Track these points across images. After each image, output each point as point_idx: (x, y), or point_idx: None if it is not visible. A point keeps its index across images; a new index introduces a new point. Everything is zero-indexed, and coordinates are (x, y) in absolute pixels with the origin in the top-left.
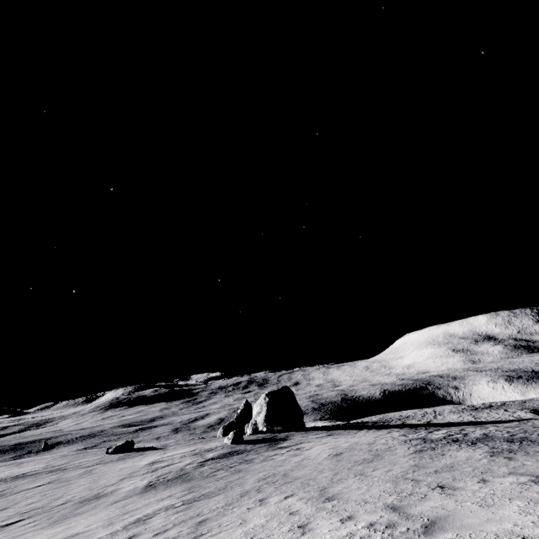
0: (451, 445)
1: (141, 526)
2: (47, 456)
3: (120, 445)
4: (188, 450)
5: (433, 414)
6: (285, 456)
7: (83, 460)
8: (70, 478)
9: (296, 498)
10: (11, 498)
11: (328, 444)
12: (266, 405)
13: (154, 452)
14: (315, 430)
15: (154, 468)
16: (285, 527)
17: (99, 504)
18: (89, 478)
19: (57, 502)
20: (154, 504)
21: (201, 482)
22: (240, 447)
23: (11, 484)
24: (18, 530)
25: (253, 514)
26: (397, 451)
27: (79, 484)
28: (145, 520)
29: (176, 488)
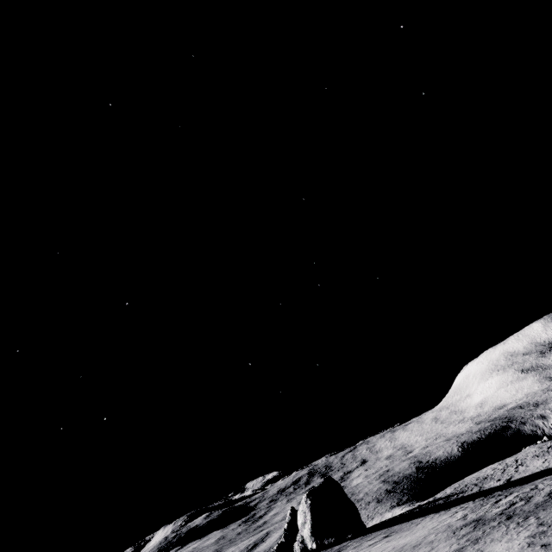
0: (499, 527)
1: None
2: None
3: None
4: None
5: (514, 466)
6: None
7: None
8: None
9: None
10: None
11: None
12: (309, 510)
13: None
14: (374, 531)
15: None
16: None
17: None
18: None
19: None
20: None
21: None
22: None
23: None
24: None
25: None
26: None
27: None
28: None
29: None
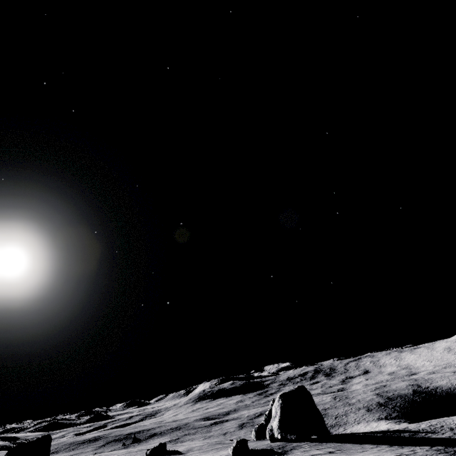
0: None
1: None
2: (120, 451)
3: (155, 447)
4: None
5: None
6: None
7: None
8: None
9: None
10: None
11: None
12: (279, 408)
13: None
14: (330, 441)
15: None
16: None
17: None
18: None
19: None
20: None
21: None
22: None
23: None
24: None
25: None
26: None
27: None
28: None
29: None
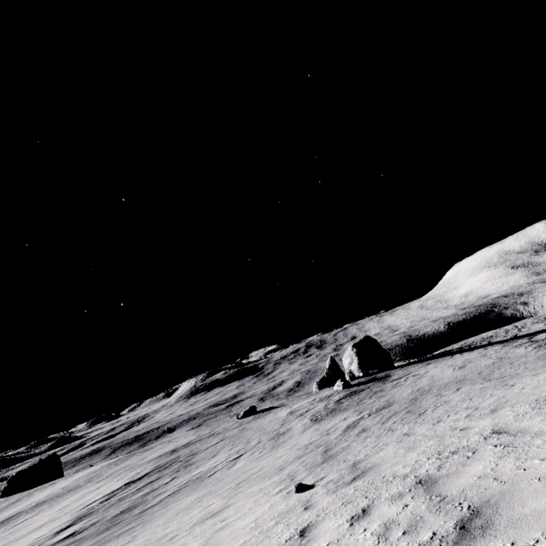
0: None
1: (359, 427)
2: (184, 433)
3: (246, 410)
4: (309, 401)
5: (516, 329)
6: (409, 381)
7: (223, 426)
8: (235, 435)
9: (469, 386)
10: (207, 452)
11: (439, 366)
12: (356, 355)
13: (279, 409)
14: (408, 365)
15: (299, 414)
16: (488, 391)
17: (291, 435)
18: (253, 430)
19: (252, 443)
20: (342, 422)
21: (359, 407)
22: (354, 389)
23: (190, 448)
24: (252, 457)
25: (447, 399)
26: (518, 352)
27: (251, 434)
28: (354, 425)
29: (342, 414)
